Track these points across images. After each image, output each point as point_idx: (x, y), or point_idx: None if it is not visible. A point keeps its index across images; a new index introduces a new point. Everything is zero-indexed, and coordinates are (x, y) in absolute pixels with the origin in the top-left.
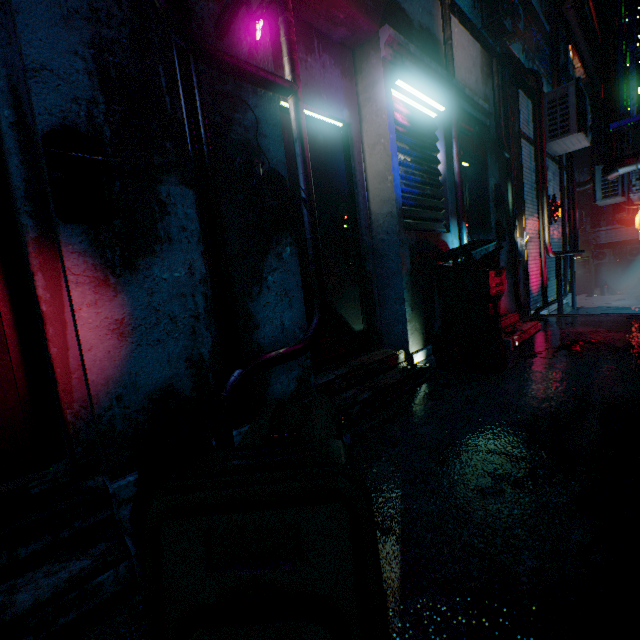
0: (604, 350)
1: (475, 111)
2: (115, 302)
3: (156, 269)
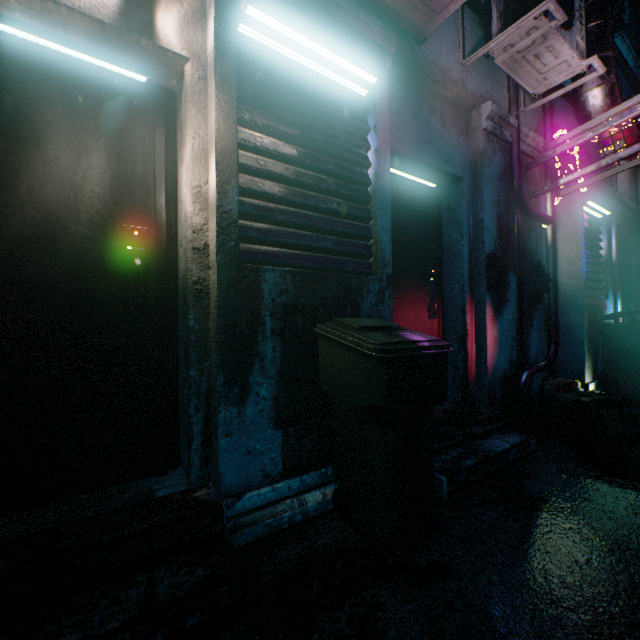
0: None
1: (625, 210)
2: (494, 328)
3: (504, 314)
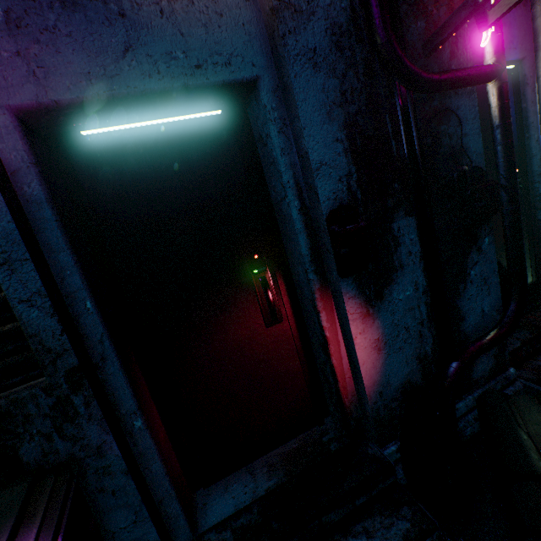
0: None
1: None
2: (373, 327)
3: (394, 293)
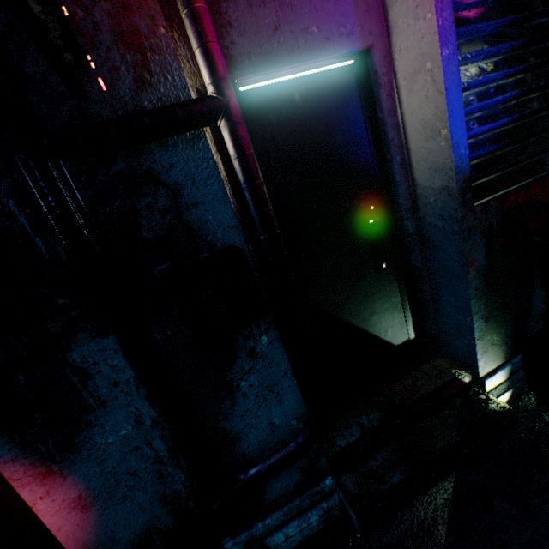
0: None
1: None
2: (67, 484)
3: (98, 437)
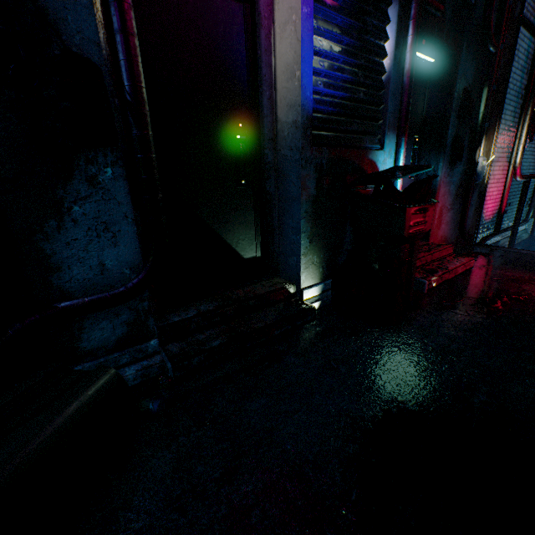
0: (530, 313)
1: None
2: None
3: None
